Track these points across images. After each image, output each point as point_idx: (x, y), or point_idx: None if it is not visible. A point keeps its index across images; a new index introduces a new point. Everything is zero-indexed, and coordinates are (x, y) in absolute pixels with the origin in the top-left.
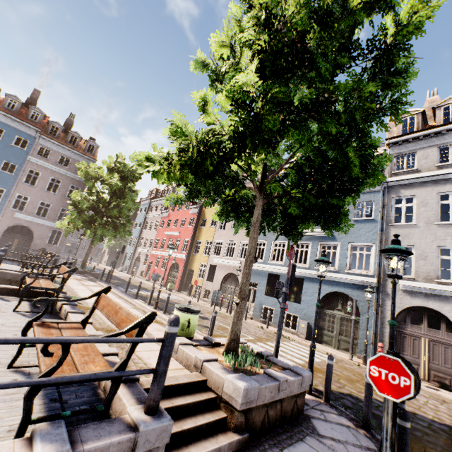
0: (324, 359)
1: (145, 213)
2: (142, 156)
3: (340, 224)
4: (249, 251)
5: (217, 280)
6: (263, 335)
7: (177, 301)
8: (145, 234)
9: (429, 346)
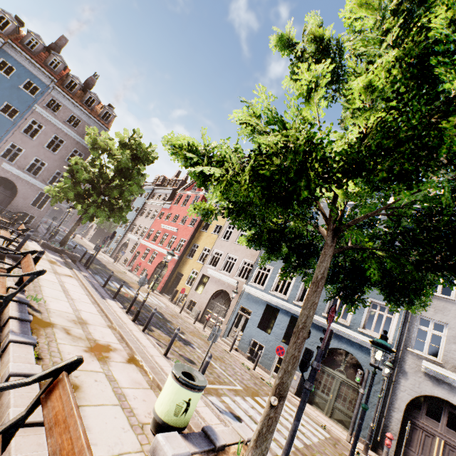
0: (321, 437)
1: (145, 198)
2: (180, 141)
3: (412, 300)
4: (304, 322)
5: (207, 294)
6: (250, 382)
7: (158, 309)
8: (139, 221)
9: (444, 450)
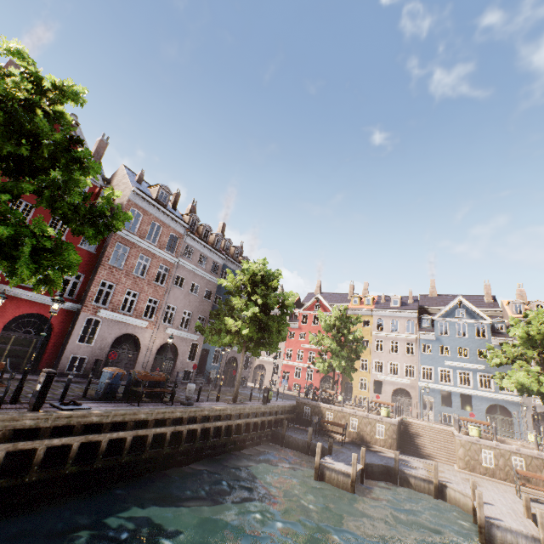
0: None
1: None
2: (518, 377)
3: None
4: None
5: (387, 393)
6: None
7: None
8: None
9: None
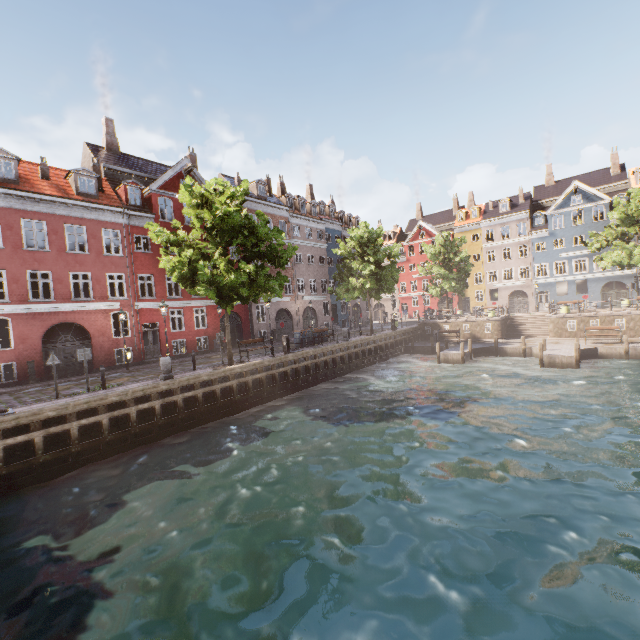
0: None
1: None
2: (610, 257)
3: None
4: None
5: (503, 298)
6: None
7: None
8: None
9: None
